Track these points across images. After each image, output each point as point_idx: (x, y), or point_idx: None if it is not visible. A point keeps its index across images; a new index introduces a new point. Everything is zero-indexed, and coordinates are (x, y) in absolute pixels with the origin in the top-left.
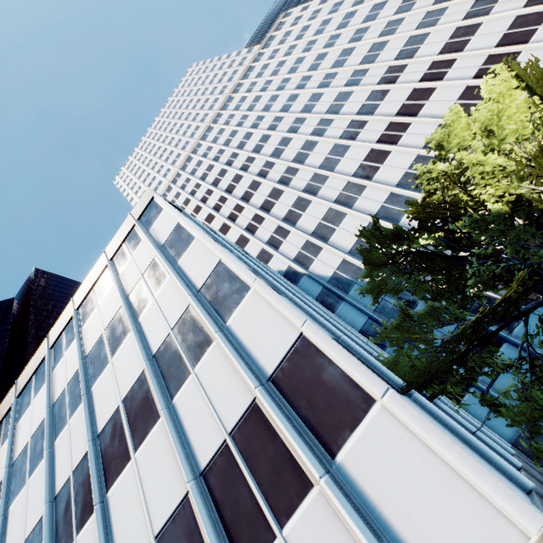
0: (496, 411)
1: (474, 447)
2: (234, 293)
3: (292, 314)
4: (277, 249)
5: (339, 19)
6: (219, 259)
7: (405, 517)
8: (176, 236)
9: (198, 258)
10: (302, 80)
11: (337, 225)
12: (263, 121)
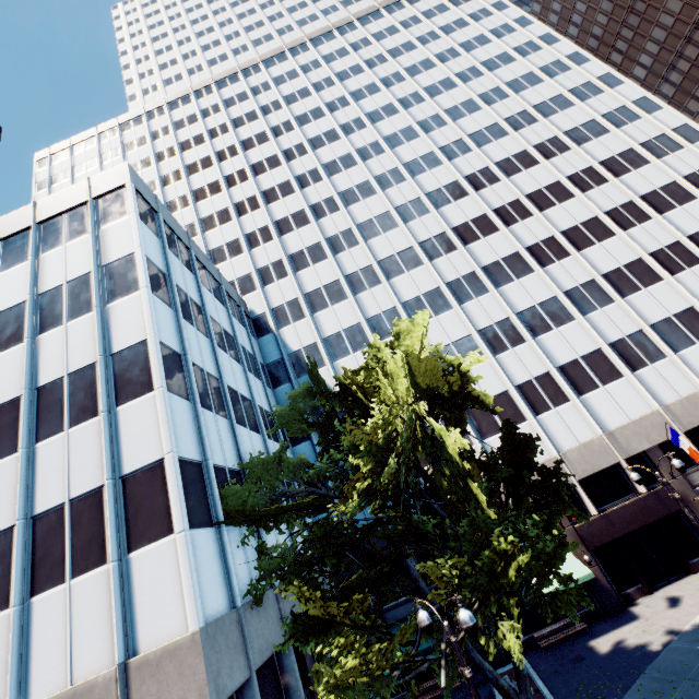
0: (262, 558)
1: (229, 574)
2: (139, 384)
3: (166, 440)
4: (264, 286)
5: (495, 53)
6: (146, 337)
7: (144, 602)
8: (123, 268)
9: (130, 318)
10: (413, 95)
11: (332, 303)
12: (344, 110)
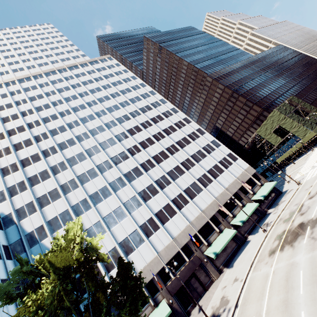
0: None
1: None
2: None
3: None
4: (11, 197)
5: (124, 87)
6: None
7: None
8: None
9: None
10: (93, 101)
11: (53, 201)
12: (61, 105)
